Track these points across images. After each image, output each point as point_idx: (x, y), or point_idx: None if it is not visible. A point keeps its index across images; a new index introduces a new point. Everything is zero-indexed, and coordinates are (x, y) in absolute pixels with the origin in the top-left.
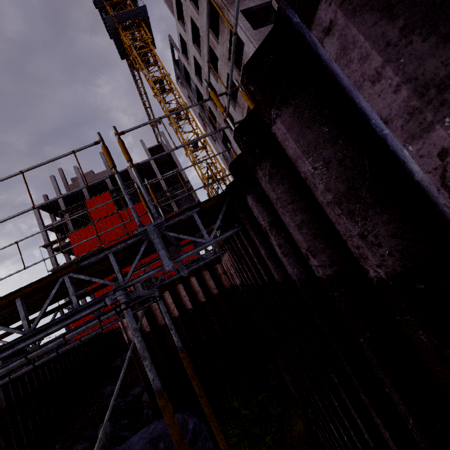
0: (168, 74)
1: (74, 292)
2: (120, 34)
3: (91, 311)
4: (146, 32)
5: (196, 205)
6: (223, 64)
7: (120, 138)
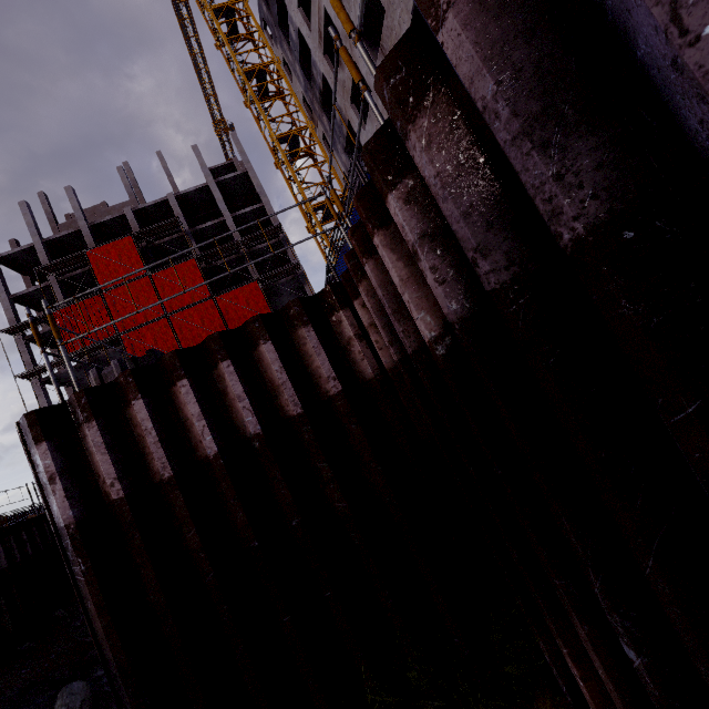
0: None
1: None
2: None
3: None
4: None
5: None
6: None
7: None
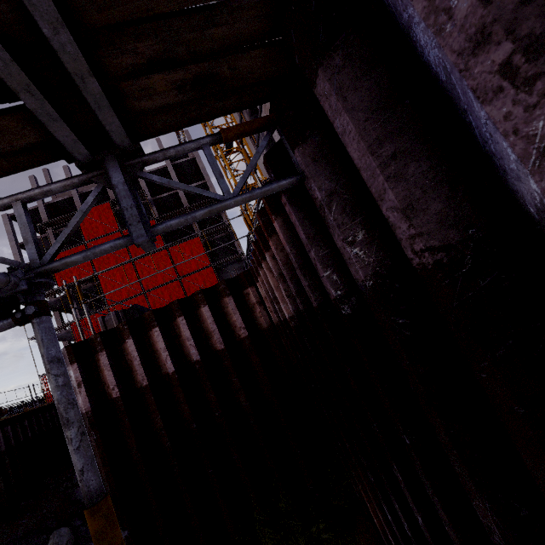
0: None
1: None
2: None
3: None
4: None
5: None
6: None
7: None
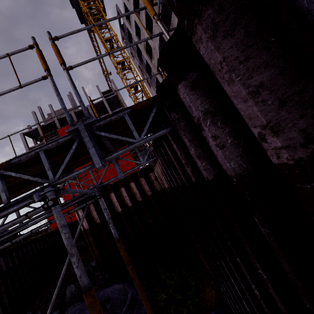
0: (115, 35)
1: (4, 188)
2: (79, 3)
3: (18, 208)
4: (99, 2)
5: (127, 108)
6: (156, 25)
7: (54, 43)
